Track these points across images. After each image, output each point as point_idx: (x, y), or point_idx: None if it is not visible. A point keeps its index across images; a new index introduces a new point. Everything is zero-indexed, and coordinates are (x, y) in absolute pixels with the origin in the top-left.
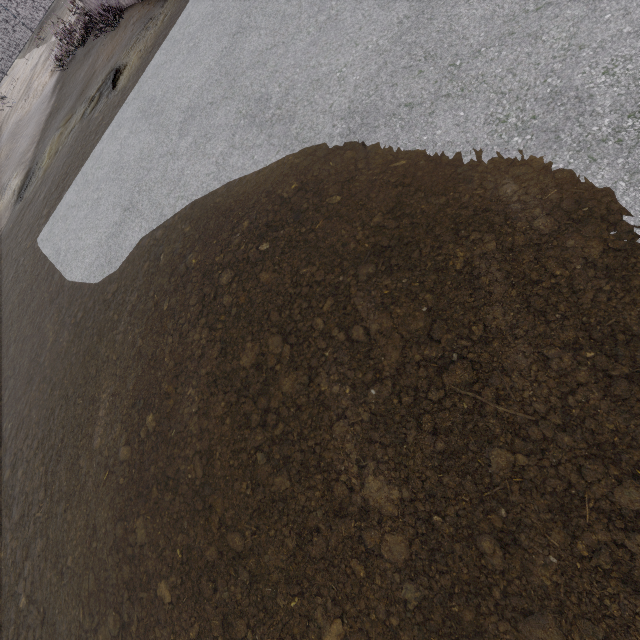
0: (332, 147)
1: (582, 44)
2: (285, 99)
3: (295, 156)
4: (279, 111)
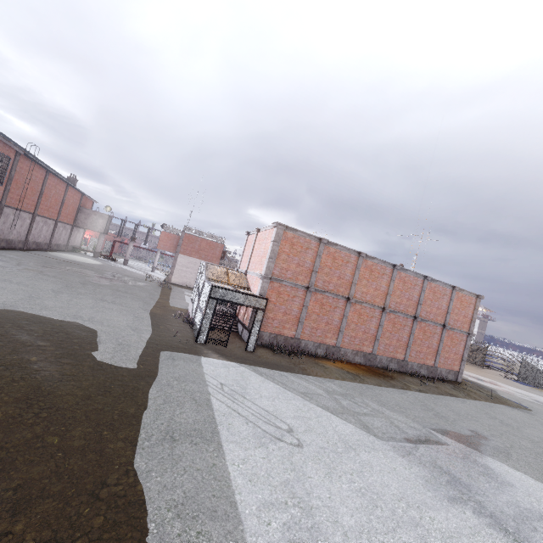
0: None
1: (80, 312)
2: None
3: None
4: None
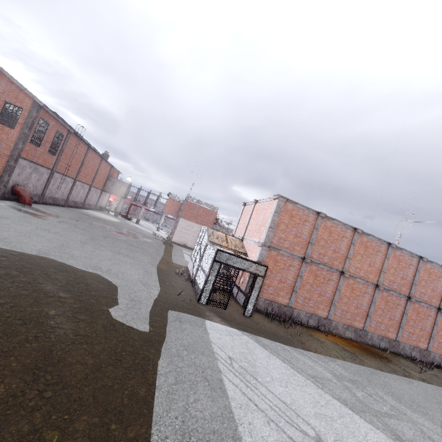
0: (33, 253)
1: (100, 263)
2: (5, 239)
3: (14, 249)
4: (2, 239)
